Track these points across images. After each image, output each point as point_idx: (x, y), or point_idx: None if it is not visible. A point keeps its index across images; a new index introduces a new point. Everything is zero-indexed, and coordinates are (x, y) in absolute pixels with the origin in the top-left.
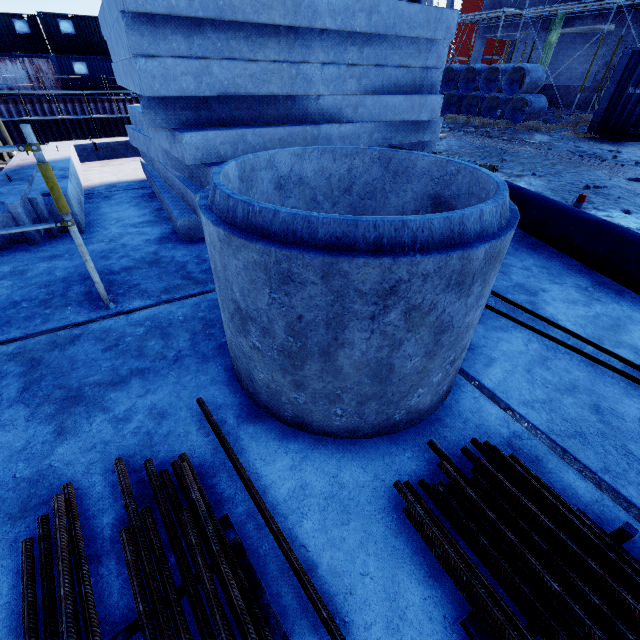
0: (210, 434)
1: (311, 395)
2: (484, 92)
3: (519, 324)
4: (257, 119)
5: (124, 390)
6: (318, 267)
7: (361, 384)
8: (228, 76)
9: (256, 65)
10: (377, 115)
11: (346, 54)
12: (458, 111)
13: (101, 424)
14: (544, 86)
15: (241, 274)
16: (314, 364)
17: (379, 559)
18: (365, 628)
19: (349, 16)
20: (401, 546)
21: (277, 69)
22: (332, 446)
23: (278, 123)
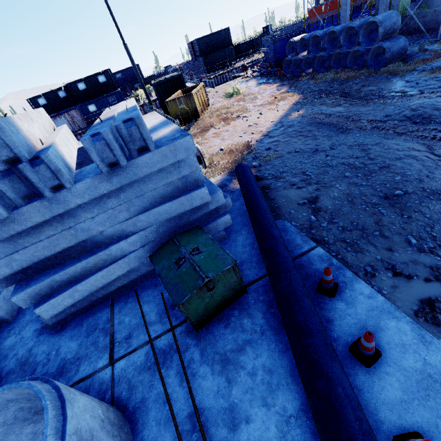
0: None
1: None
2: (347, 48)
3: None
4: (66, 259)
5: None
6: None
7: None
8: (28, 255)
9: (43, 242)
10: (155, 220)
11: (107, 204)
12: (329, 67)
13: None
14: (410, 16)
15: None
16: None
17: None
18: None
19: (93, 189)
20: None
21: (60, 236)
22: None
23: (82, 254)
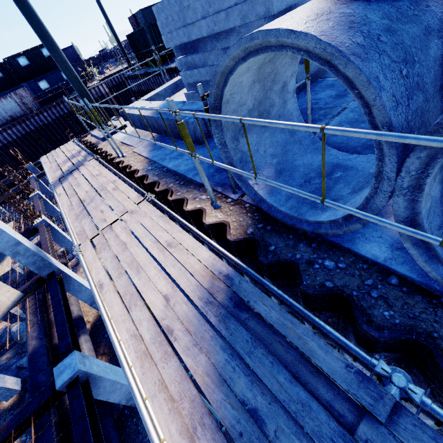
0: None
1: None
2: None
3: None
4: None
5: None
6: None
7: None
8: None
9: None
10: None
11: None
12: None
13: None
14: None
15: None
16: None
17: None
18: None
19: None
20: None
21: None
22: None
23: None
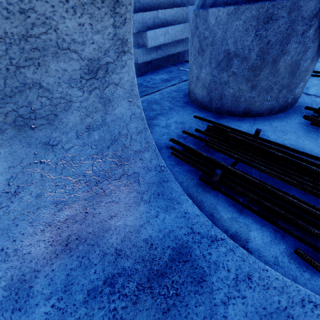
0: (208, 124)
1: (258, 91)
2: None
3: (311, 76)
4: (160, 6)
5: (158, 120)
6: (288, 6)
7: (284, 78)
8: None
9: None
10: None
11: None
12: None
13: (159, 129)
14: None
15: (239, 29)
16: (266, 70)
17: (307, 139)
18: (317, 154)
19: None
20: (313, 136)
21: None
22: (262, 119)
23: (169, 8)
